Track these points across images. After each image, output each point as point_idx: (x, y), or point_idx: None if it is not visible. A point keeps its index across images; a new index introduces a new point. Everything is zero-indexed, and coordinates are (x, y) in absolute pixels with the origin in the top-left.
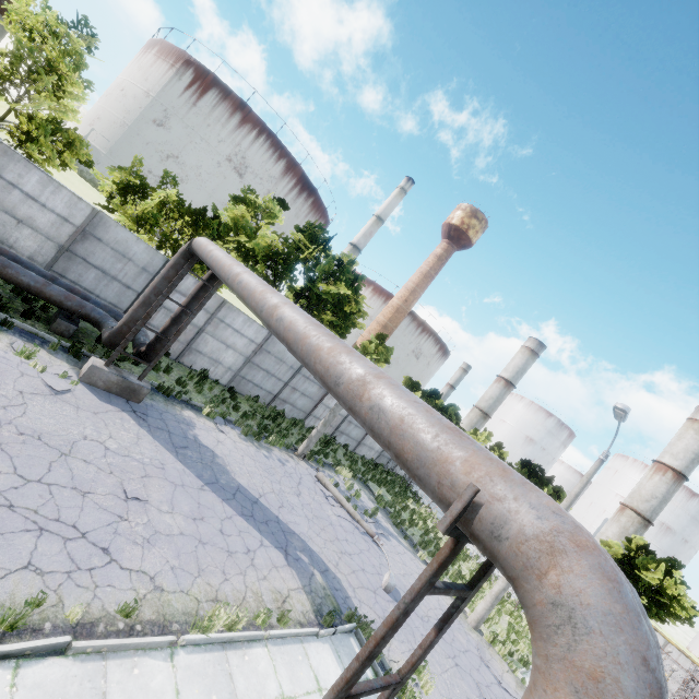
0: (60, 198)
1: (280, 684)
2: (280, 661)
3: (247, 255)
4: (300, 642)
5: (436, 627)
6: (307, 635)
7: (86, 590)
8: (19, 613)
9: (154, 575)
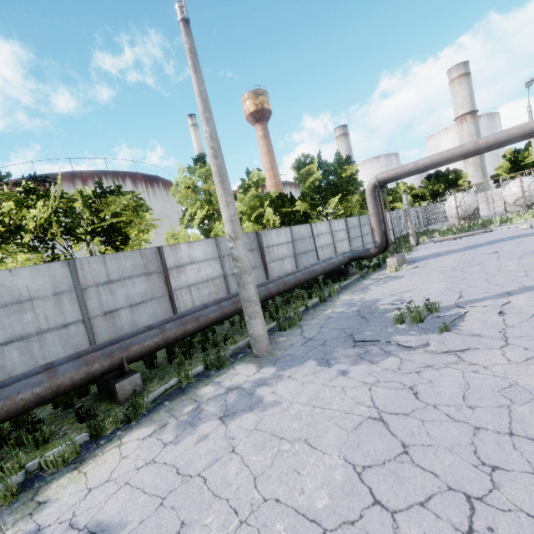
0: (282, 235)
1: None
2: None
3: None
4: None
5: None
6: None
7: None
8: None
9: None
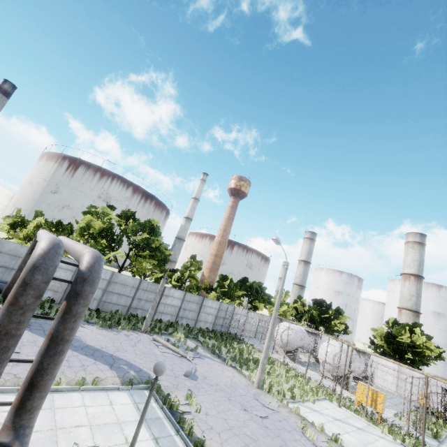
0: None
1: (84, 402)
2: (88, 397)
3: (96, 237)
4: (106, 392)
5: None
6: (111, 389)
7: None
8: None
9: (16, 374)
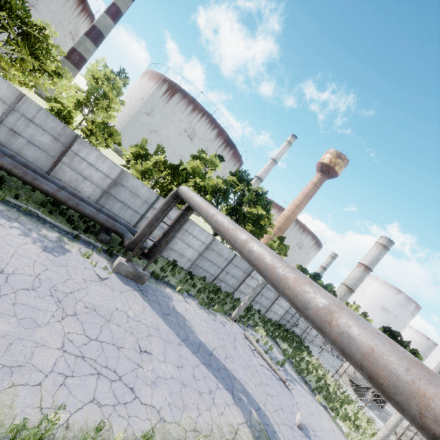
0: (106, 164)
1: None
2: None
3: (200, 189)
4: None
5: None
6: None
7: (124, 419)
8: (92, 436)
9: (159, 409)
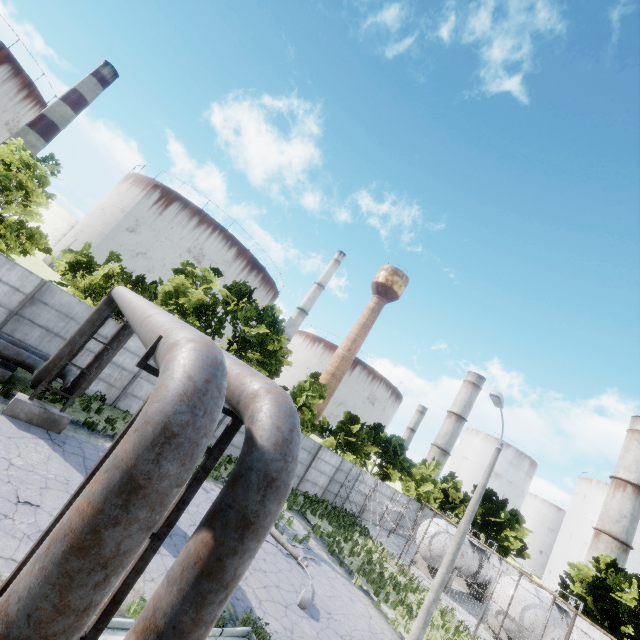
0: (14, 273)
1: None
2: None
3: (185, 313)
4: None
5: (187, 485)
6: None
7: None
8: None
9: None
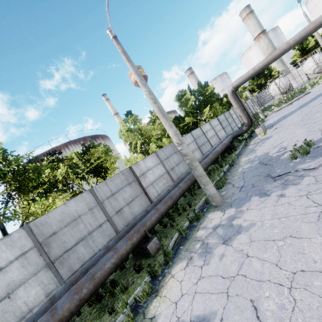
0: (188, 138)
1: None
2: None
3: None
4: None
5: None
6: None
7: None
8: None
9: None
